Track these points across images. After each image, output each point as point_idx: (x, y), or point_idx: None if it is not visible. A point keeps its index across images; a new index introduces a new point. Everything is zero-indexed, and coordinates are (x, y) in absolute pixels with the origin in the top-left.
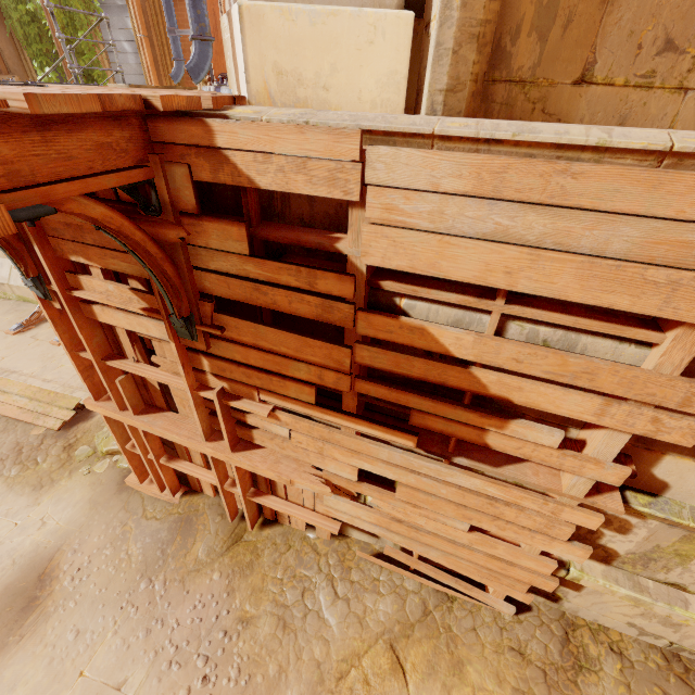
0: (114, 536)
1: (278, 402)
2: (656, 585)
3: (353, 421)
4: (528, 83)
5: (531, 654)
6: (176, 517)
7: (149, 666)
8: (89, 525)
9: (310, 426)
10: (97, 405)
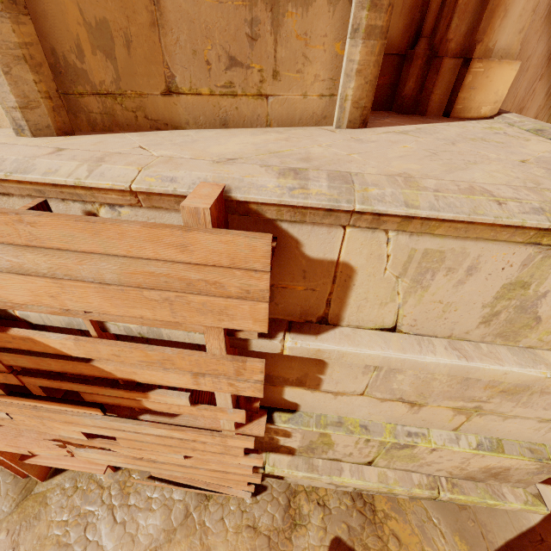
0: None
1: None
2: (324, 463)
3: (46, 403)
4: (118, 95)
5: (262, 526)
6: None
7: None
8: None
9: (18, 409)
10: None
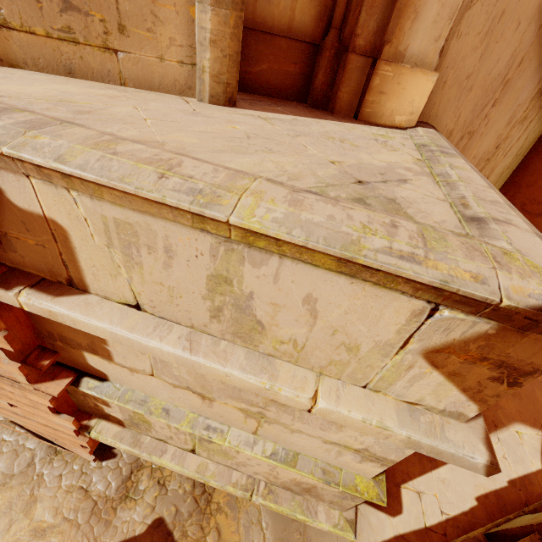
0: None
1: None
2: (151, 441)
3: None
4: None
5: (94, 490)
6: None
7: None
8: None
9: None
10: None
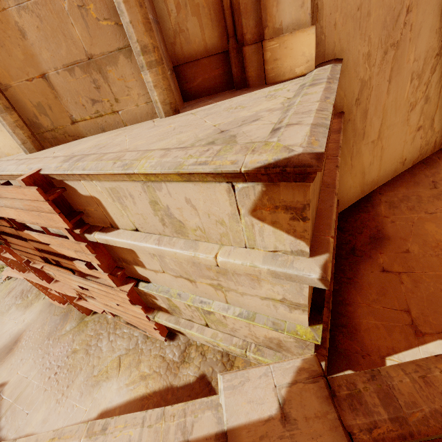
0: (42, 324)
1: (40, 263)
2: (185, 321)
3: (56, 267)
4: (55, 129)
5: (167, 357)
6: (63, 313)
7: (39, 369)
8: (37, 320)
9: (53, 270)
10: (13, 271)
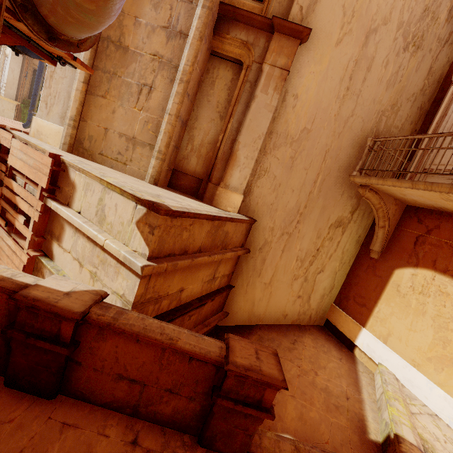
0: None
1: None
2: None
3: None
4: (88, 150)
5: None
6: None
7: None
8: None
9: None
10: None
